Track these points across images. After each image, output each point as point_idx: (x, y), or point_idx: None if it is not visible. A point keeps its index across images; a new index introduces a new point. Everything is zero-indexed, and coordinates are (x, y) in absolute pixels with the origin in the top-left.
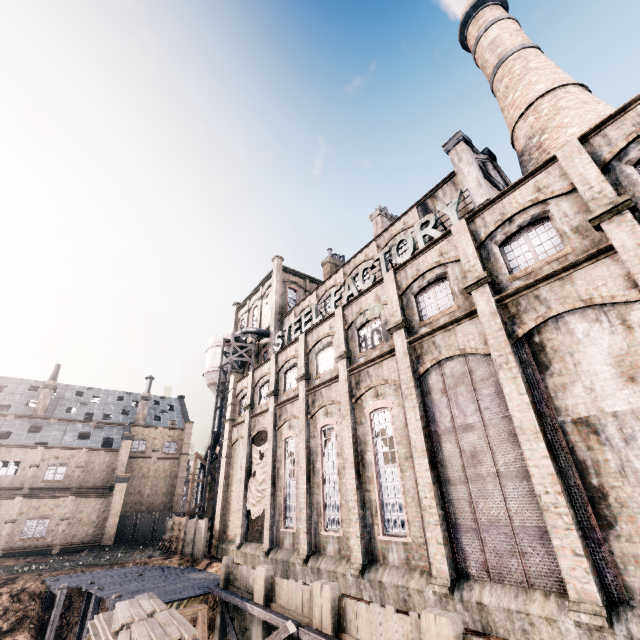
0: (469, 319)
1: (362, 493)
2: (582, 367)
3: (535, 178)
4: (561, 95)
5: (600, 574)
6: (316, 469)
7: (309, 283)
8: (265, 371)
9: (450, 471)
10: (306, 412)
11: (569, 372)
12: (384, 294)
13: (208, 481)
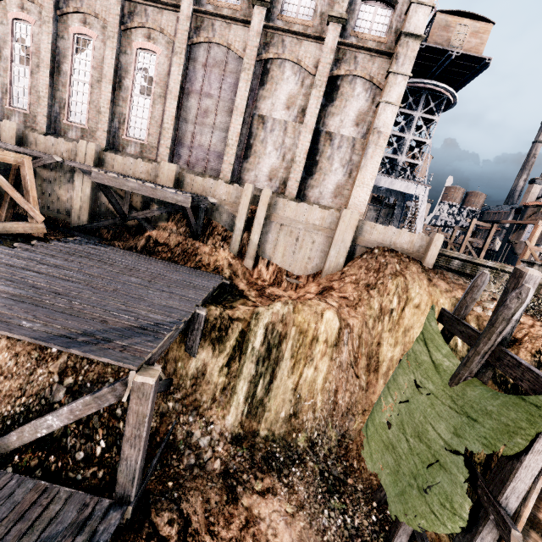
0: (243, 26)
1: (114, 106)
2: (277, 93)
3: None
4: None
5: (234, 173)
6: (63, 70)
7: None
8: None
9: (188, 115)
10: (55, 5)
11: (271, 92)
12: None
13: None
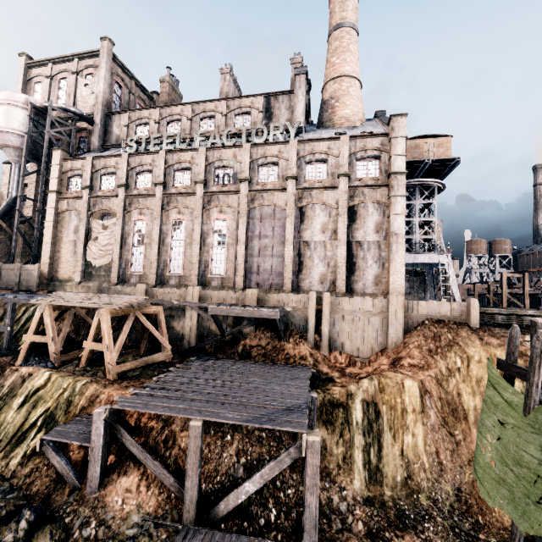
0: (282, 192)
1: (201, 257)
2: (313, 225)
3: (330, 142)
4: (352, 84)
5: (293, 283)
6: (166, 243)
7: (134, 85)
8: (111, 164)
9: (253, 252)
10: (162, 208)
11: (309, 225)
12: (240, 156)
13: (3, 238)
